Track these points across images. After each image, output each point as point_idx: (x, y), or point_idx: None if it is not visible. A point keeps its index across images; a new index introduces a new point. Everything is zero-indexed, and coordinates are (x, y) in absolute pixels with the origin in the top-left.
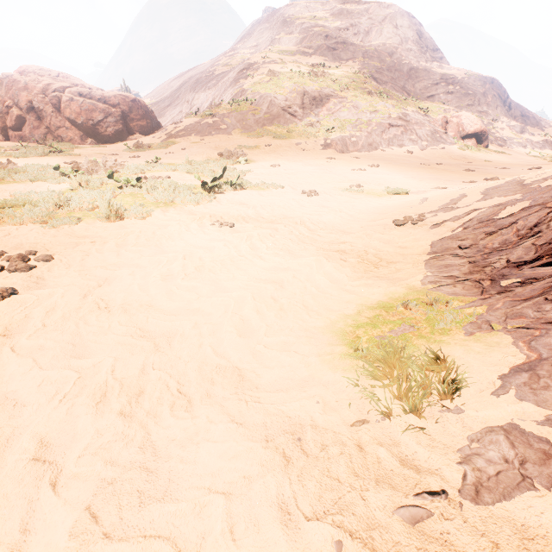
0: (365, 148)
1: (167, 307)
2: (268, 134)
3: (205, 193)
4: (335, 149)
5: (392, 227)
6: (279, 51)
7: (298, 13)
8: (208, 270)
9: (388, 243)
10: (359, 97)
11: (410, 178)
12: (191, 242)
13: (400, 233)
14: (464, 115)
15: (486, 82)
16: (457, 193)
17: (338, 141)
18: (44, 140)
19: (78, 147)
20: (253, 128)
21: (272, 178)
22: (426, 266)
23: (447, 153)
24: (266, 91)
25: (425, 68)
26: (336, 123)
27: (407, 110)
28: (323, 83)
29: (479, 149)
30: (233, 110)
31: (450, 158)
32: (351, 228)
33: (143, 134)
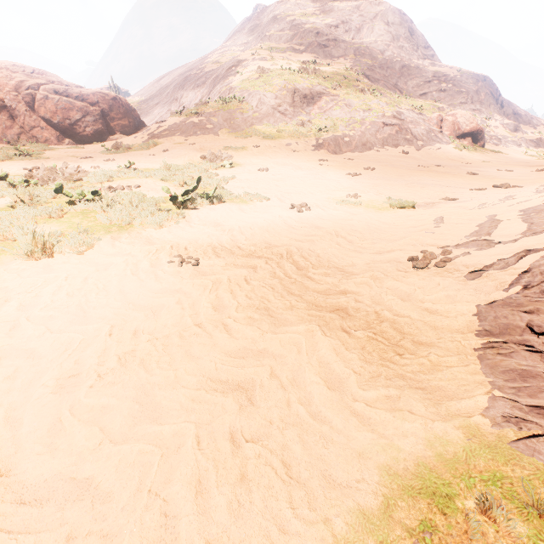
0: (358, 149)
1: (34, 476)
2: (257, 134)
3: (175, 209)
4: (327, 150)
5: (407, 267)
6: (269, 48)
7: (289, 10)
8: (138, 362)
9: (408, 300)
10: (351, 95)
11: (411, 185)
12: (132, 298)
13: (423, 282)
14: (459, 113)
15: (479, 80)
16: (482, 213)
17: (331, 141)
18: (16, 140)
19: (52, 149)
20: (241, 128)
21: (258, 187)
22: (484, 367)
23: (443, 153)
24: (255, 89)
25: (417, 66)
26: (328, 122)
27: (401, 109)
28: (315, 80)
29: (475, 149)
30: (220, 109)
31: (447, 158)
32: (352, 266)
33: (125, 134)
